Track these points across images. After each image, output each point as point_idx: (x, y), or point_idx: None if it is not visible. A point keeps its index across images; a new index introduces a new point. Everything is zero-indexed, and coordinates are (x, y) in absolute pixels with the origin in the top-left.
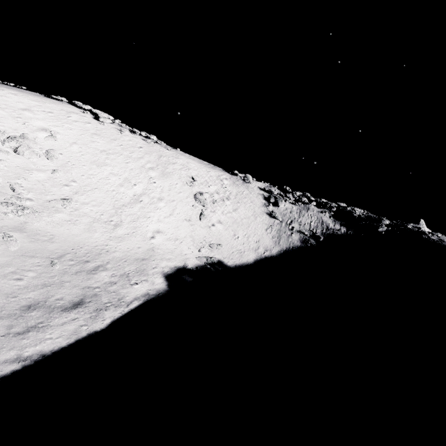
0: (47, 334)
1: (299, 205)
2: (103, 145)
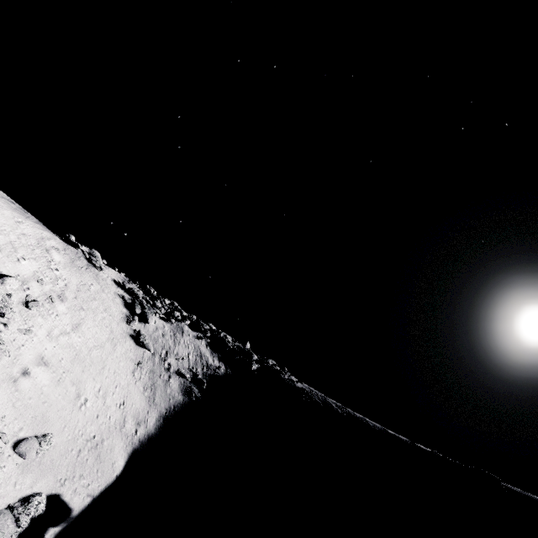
0: None
1: (171, 323)
2: None
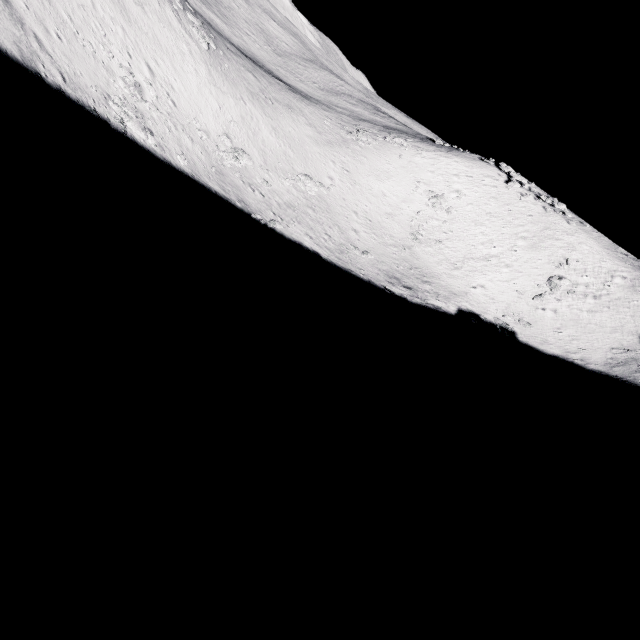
0: (394, 288)
1: None
2: (492, 209)
